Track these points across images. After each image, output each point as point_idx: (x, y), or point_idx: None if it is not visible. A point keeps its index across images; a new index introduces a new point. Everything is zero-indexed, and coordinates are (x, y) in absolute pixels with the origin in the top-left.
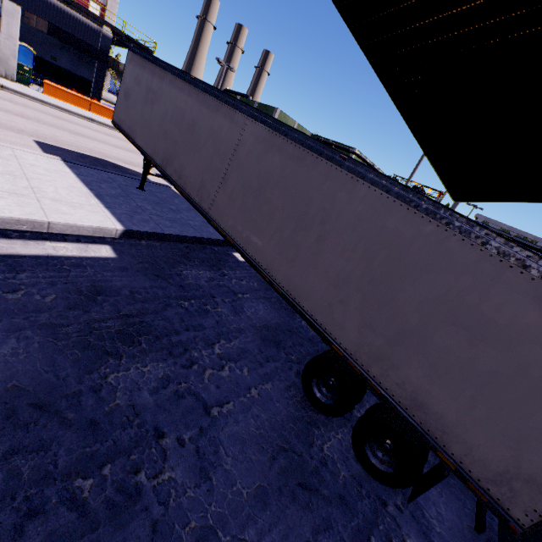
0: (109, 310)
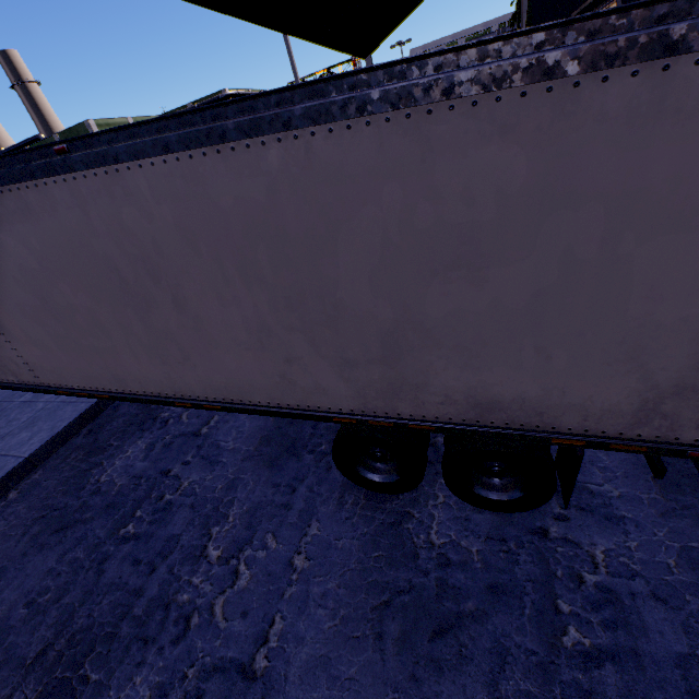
0: (4, 679)
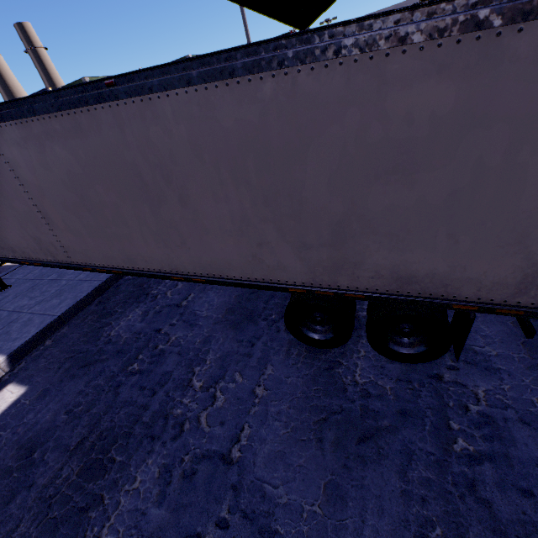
0: (56, 458)
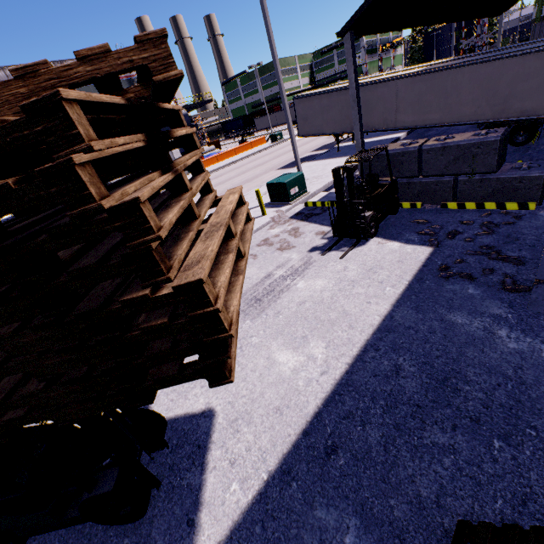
0: None
